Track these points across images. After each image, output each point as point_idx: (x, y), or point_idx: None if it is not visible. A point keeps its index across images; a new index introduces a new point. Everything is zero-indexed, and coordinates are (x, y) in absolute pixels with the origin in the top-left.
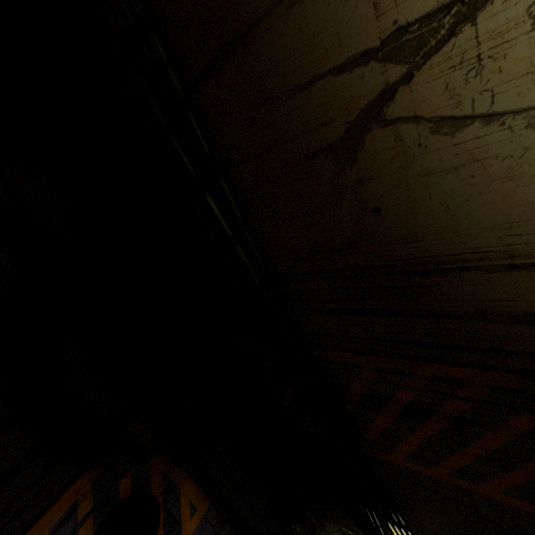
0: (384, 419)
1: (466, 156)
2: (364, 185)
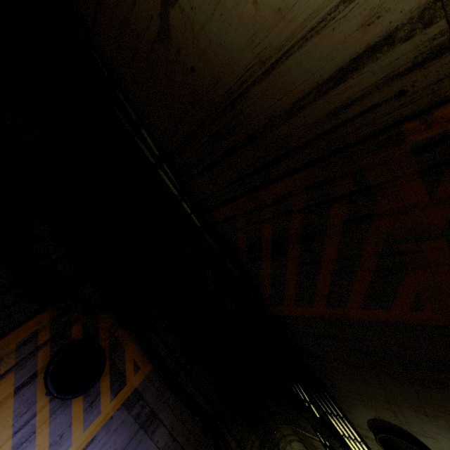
0: (266, 266)
1: (213, 3)
2: (180, 54)
